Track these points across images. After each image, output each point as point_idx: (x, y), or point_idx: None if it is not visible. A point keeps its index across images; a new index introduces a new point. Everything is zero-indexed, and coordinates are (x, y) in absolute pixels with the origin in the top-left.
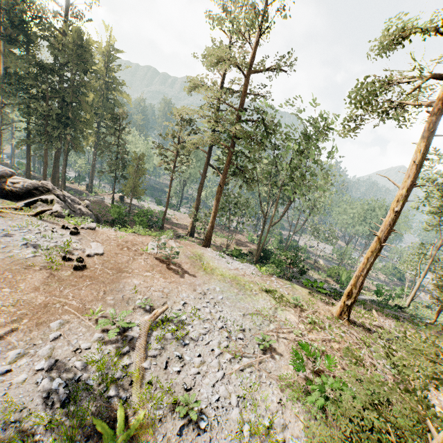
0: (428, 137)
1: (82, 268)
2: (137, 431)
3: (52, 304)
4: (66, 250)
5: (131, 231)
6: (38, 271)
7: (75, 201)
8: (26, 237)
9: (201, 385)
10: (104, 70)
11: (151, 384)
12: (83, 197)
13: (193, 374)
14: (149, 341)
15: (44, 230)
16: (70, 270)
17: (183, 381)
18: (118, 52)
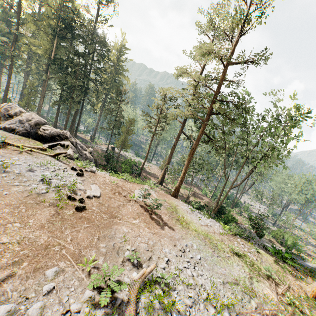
0: None
1: (82, 209)
2: None
3: (52, 246)
4: (72, 189)
5: (121, 177)
6: (46, 207)
7: (83, 148)
8: (44, 173)
9: None
10: (115, 61)
11: None
12: (87, 144)
13: None
14: (137, 309)
15: (58, 169)
16: (73, 209)
17: None
18: (127, 49)
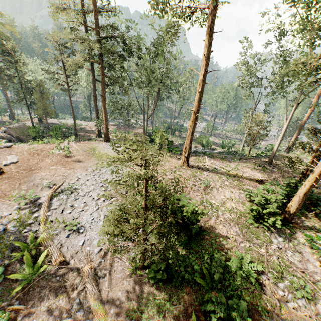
0: (209, 34)
1: (1, 173)
2: (42, 241)
3: None
4: None
5: (42, 143)
6: None
7: None
8: None
9: (83, 215)
10: None
11: (52, 221)
12: (7, 126)
13: (79, 211)
14: (51, 203)
15: None
16: None
17: (72, 216)
18: None
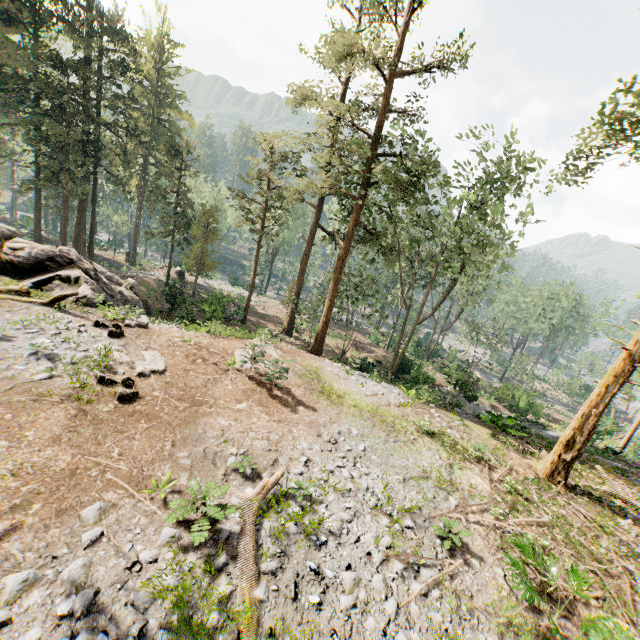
0: None
1: (133, 399)
2: None
3: (85, 470)
4: (104, 364)
5: (203, 330)
6: (57, 405)
7: (113, 280)
8: (36, 341)
9: (362, 632)
10: (154, 75)
11: (275, 636)
12: (122, 272)
13: (345, 608)
14: (258, 540)
15: (66, 330)
16: (113, 401)
17: (329, 624)
18: (176, 46)
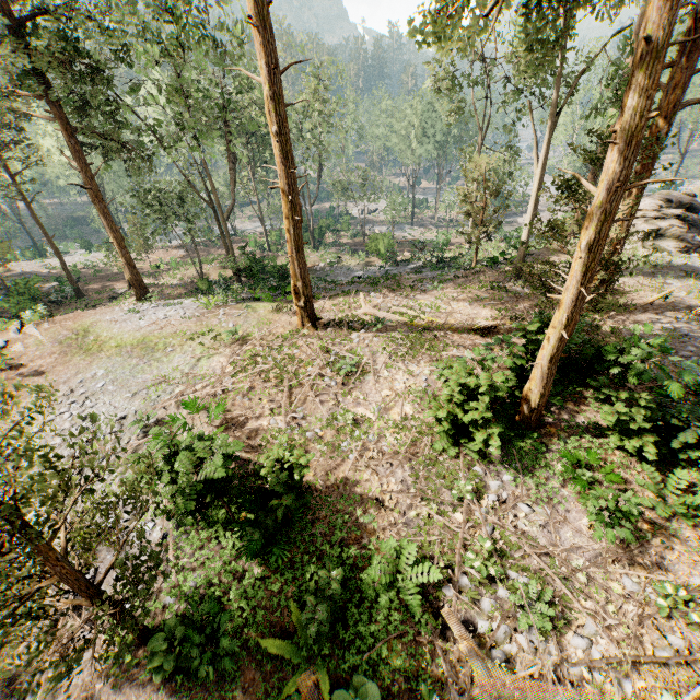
0: None
1: None
2: None
3: None
4: None
5: None
6: None
7: None
8: None
9: None
10: None
11: None
12: None
13: None
14: None
15: None
16: None
17: None
18: None
